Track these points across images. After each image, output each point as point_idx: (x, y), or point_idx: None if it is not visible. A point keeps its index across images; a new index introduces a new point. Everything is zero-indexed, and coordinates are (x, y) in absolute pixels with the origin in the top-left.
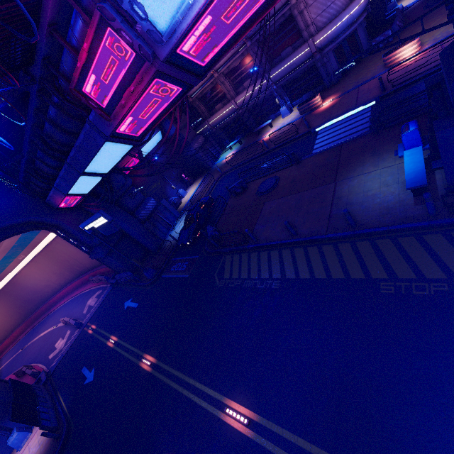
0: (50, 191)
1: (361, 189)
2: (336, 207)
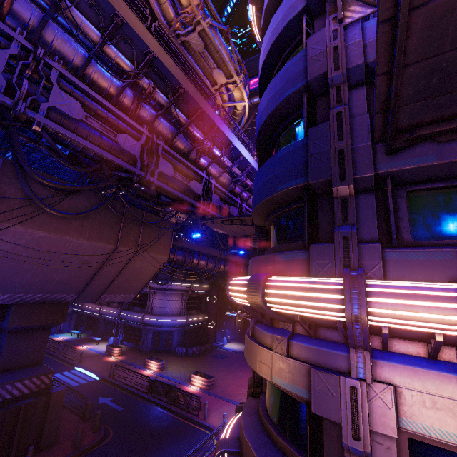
0: None
1: None
2: None
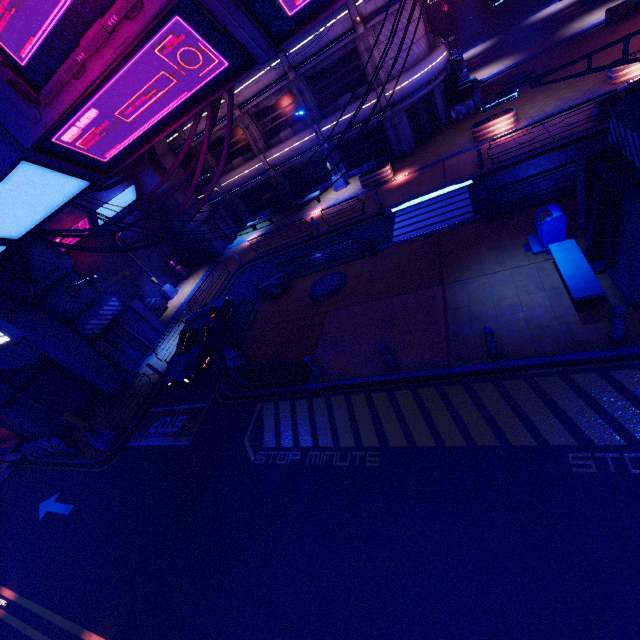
0: None
1: (488, 296)
2: (455, 323)
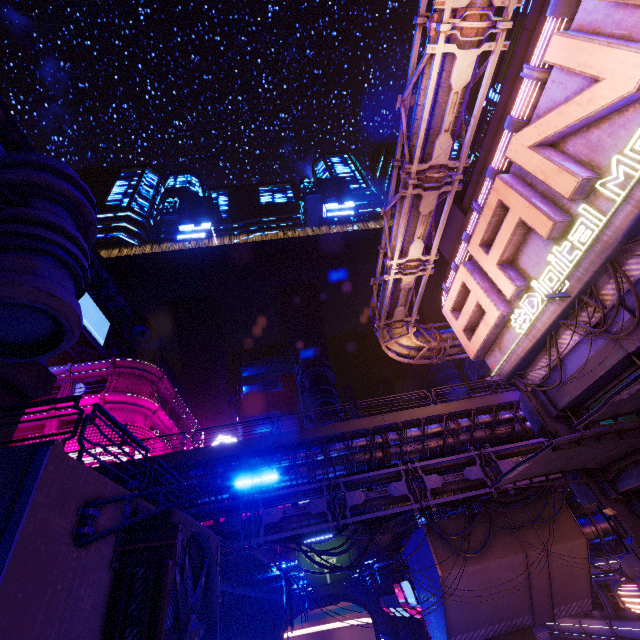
0: (382, 596)
1: None
2: None
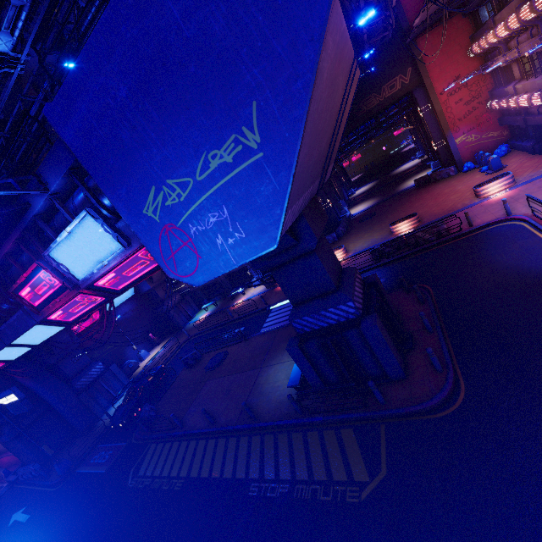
0: None
1: (273, 378)
2: (252, 395)
